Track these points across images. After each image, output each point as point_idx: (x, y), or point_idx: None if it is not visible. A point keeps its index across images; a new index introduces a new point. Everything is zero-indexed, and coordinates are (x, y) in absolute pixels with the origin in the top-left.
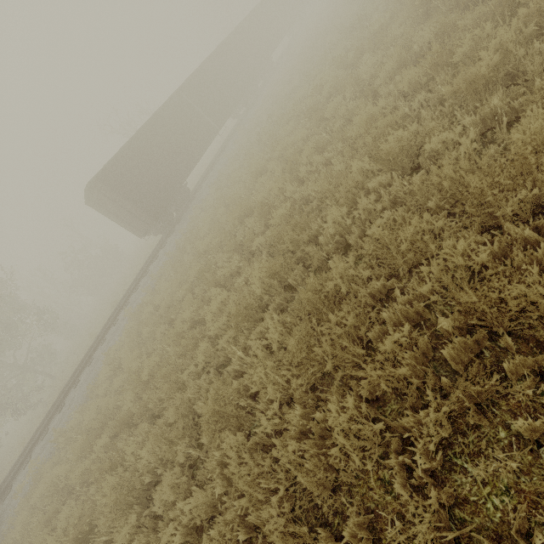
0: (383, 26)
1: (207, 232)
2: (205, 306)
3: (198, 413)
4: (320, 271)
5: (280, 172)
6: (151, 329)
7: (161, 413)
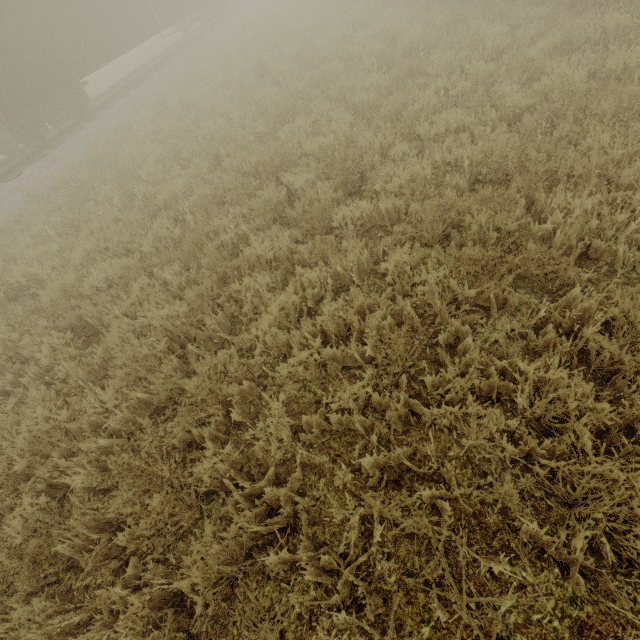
0: (490, 2)
1: (155, 176)
2: (217, 309)
3: (268, 571)
4: (527, 289)
5: (348, 120)
6: (6, 336)
7: (99, 565)
